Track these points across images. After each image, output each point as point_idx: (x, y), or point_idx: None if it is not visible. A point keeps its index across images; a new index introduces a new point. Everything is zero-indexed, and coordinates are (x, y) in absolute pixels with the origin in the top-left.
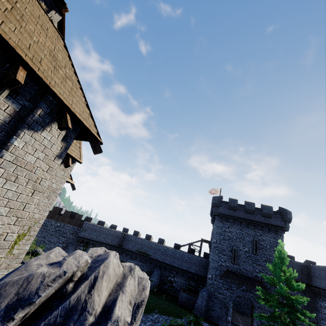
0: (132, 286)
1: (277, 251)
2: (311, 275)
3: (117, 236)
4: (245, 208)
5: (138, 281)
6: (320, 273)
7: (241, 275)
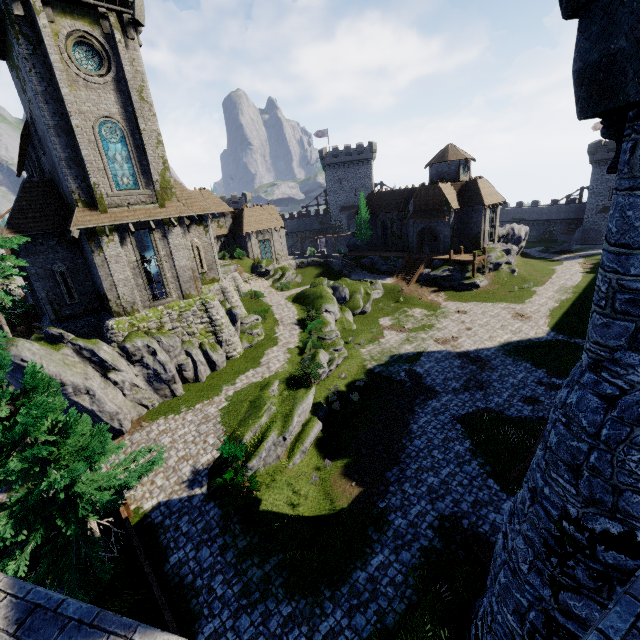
0: (523, 229)
1: None
2: None
3: None
4: None
5: (525, 228)
6: None
7: None
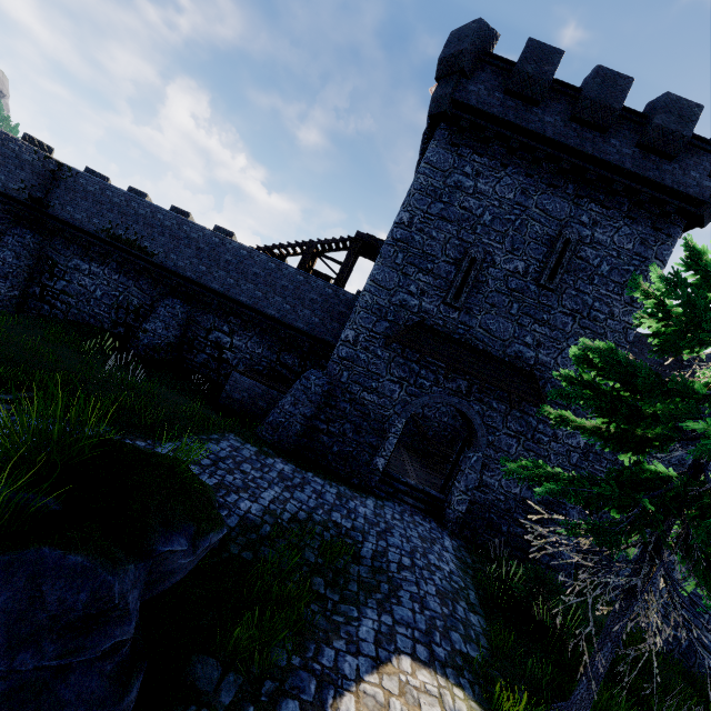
0: None
1: None
2: None
3: (18, 161)
4: (584, 95)
5: None
6: None
7: (466, 347)
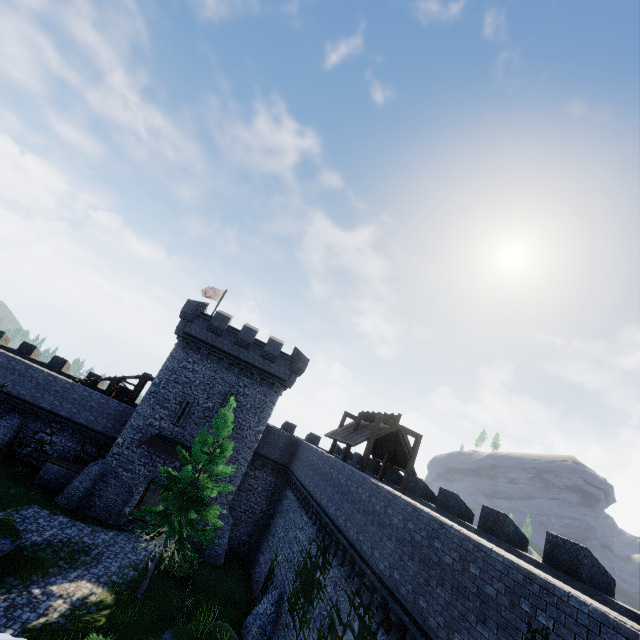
0: None
1: (222, 416)
2: (295, 454)
3: None
4: (237, 336)
5: None
6: (302, 453)
7: (181, 445)
